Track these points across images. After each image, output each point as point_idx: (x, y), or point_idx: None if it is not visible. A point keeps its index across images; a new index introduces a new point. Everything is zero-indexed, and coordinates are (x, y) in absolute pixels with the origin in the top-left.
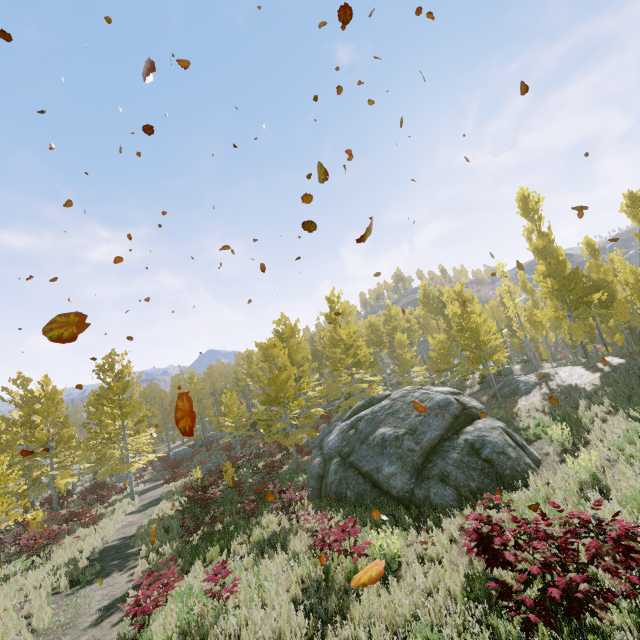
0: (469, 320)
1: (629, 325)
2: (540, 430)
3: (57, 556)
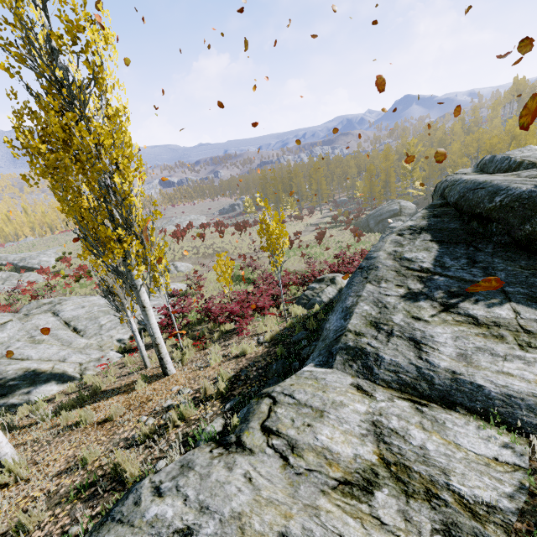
0: None
1: None
2: None
3: (304, 222)
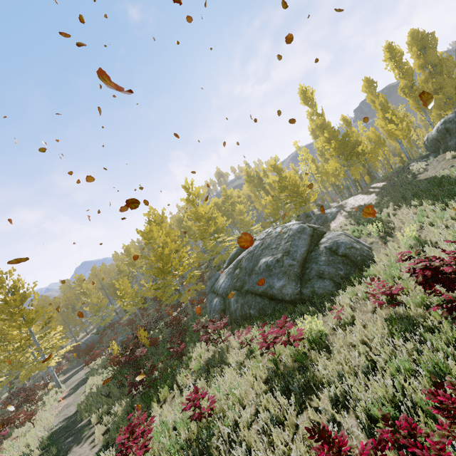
0: (285, 183)
1: (367, 171)
2: (357, 233)
3: None
